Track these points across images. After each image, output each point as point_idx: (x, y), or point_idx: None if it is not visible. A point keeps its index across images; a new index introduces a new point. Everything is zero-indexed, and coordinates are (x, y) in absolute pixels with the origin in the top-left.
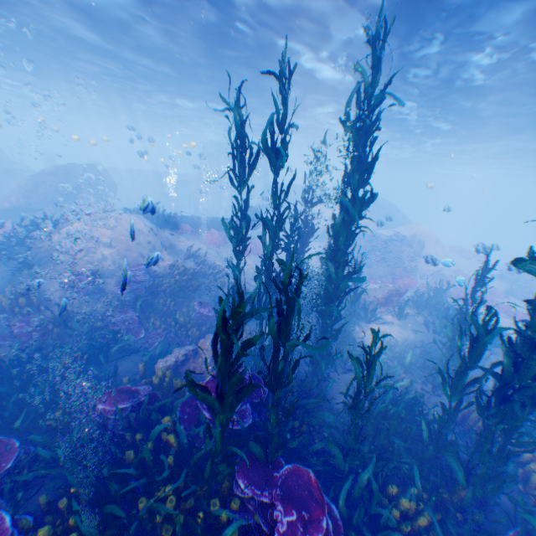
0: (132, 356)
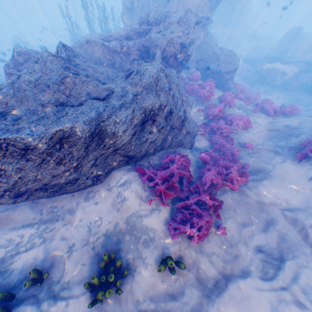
0: None
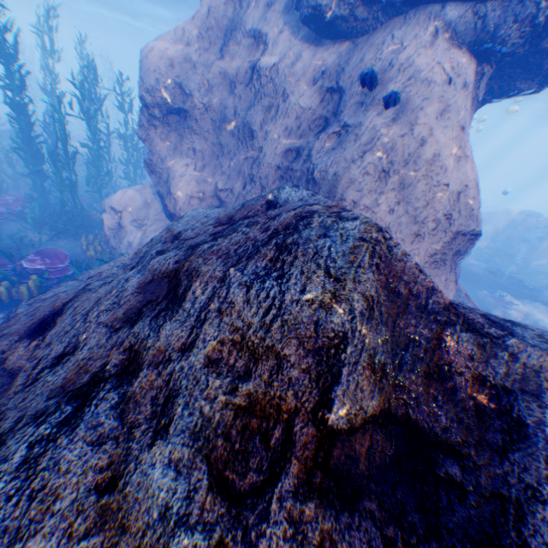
0: None
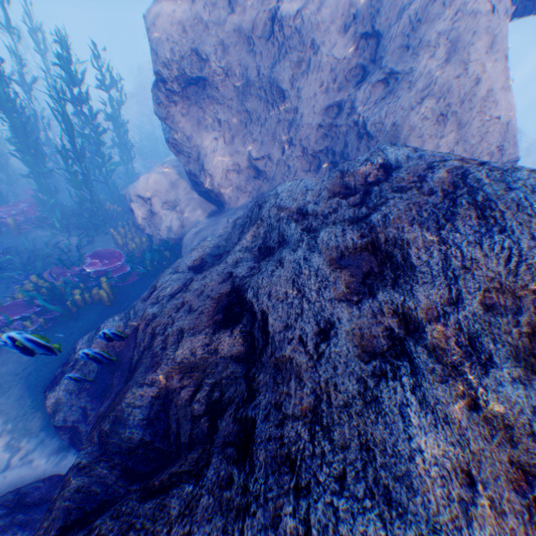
0: None
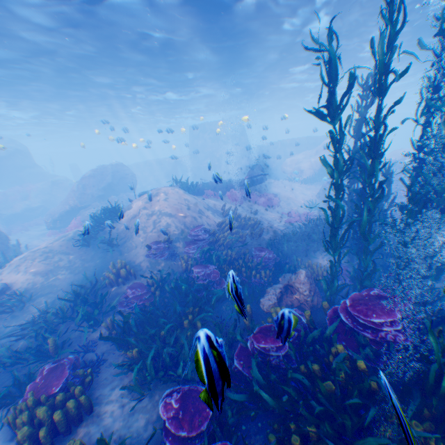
0: (226, 302)
